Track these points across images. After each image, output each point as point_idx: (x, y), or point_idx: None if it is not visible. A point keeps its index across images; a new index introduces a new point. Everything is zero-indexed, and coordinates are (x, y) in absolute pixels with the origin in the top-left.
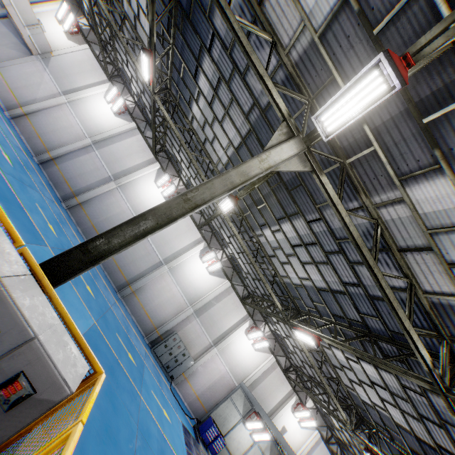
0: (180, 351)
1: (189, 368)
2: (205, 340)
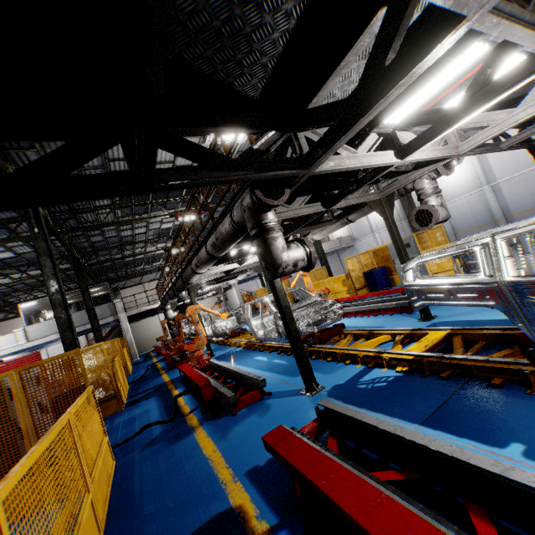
0: None
1: None
2: None
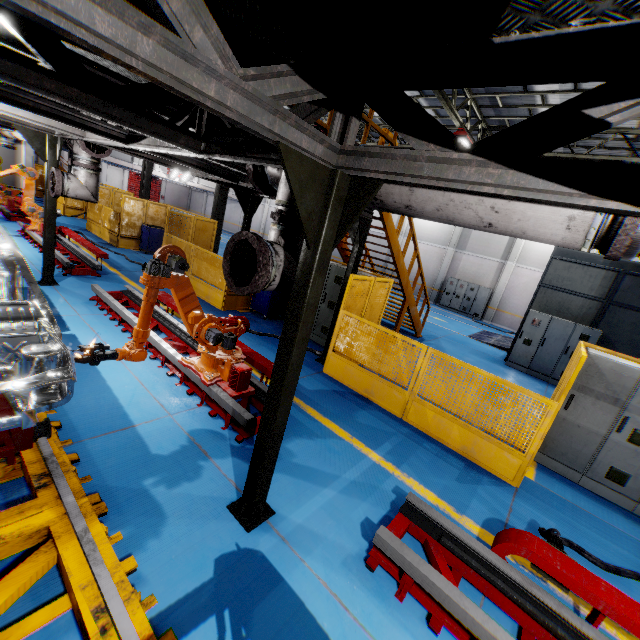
0: (466, 289)
1: (492, 299)
2: (491, 265)
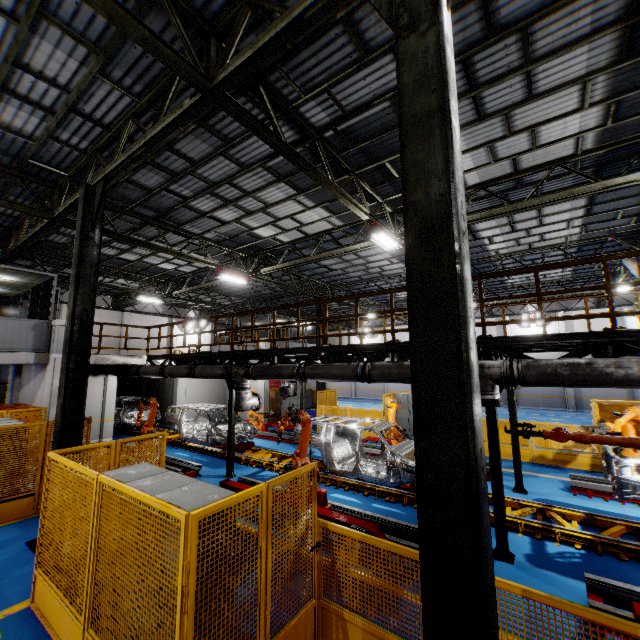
0: None
1: None
2: None
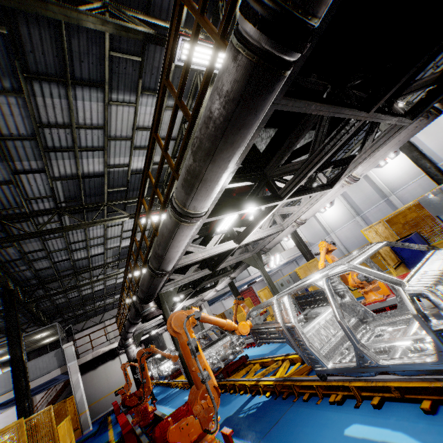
0: None
1: None
2: None
